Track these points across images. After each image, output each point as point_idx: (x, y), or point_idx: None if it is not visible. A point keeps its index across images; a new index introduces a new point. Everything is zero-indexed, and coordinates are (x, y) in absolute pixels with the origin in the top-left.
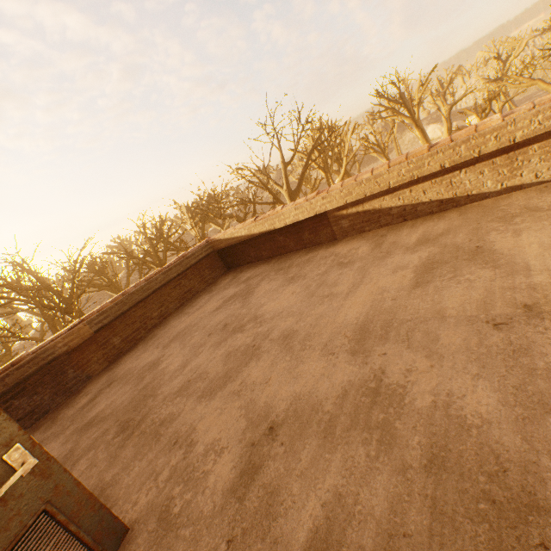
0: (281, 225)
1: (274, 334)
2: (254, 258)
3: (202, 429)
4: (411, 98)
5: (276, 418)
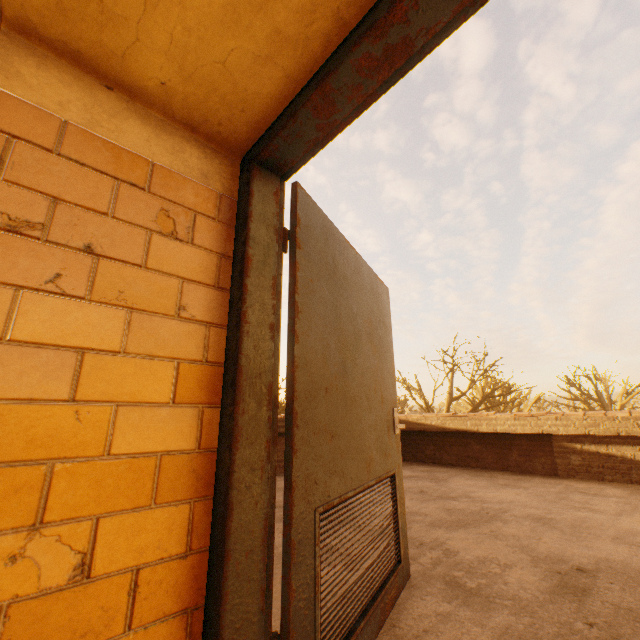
0: (489, 429)
1: (514, 512)
2: (428, 457)
3: (457, 545)
4: (610, 400)
5: (581, 565)
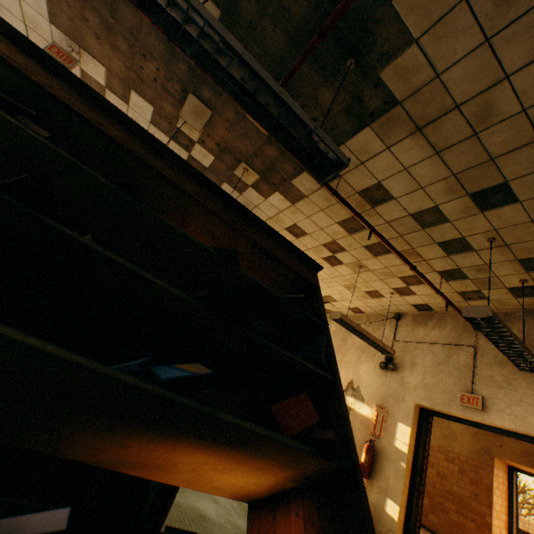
0: (523, 527)
1: None
2: None
3: None
4: None
5: None
